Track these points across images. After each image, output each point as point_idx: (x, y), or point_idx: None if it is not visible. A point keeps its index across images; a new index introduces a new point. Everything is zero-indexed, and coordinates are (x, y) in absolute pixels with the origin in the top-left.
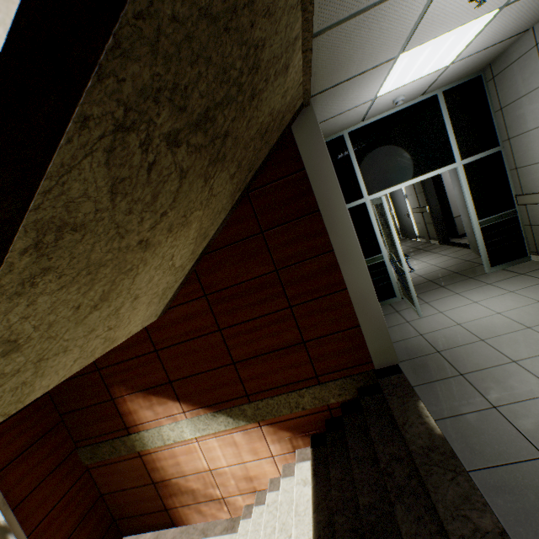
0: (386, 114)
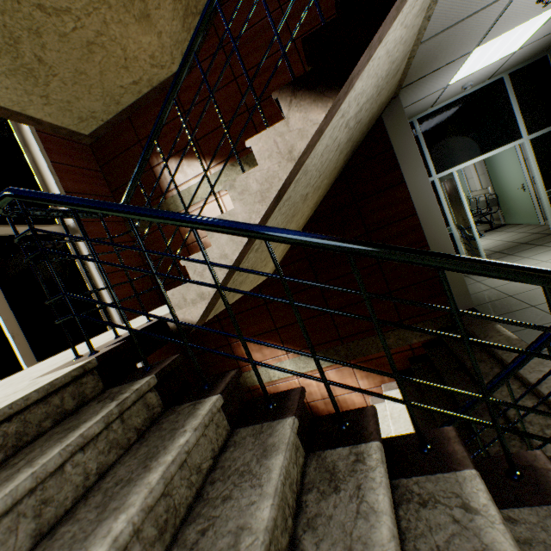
0: None
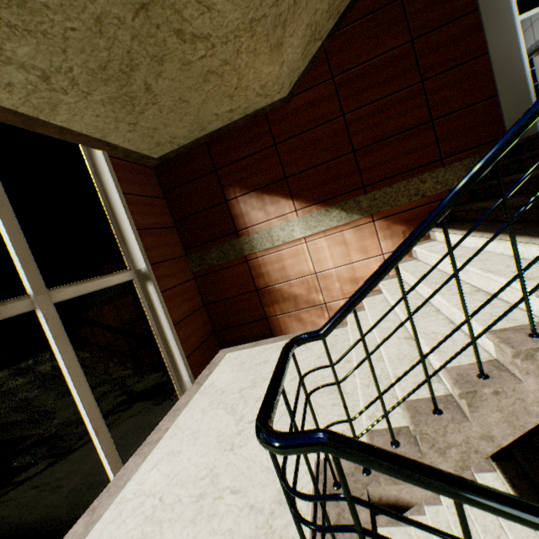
0: None
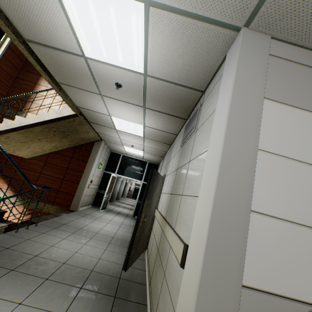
0: (134, 157)
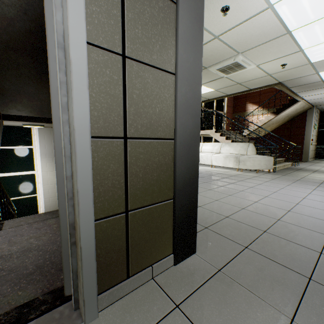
0: None
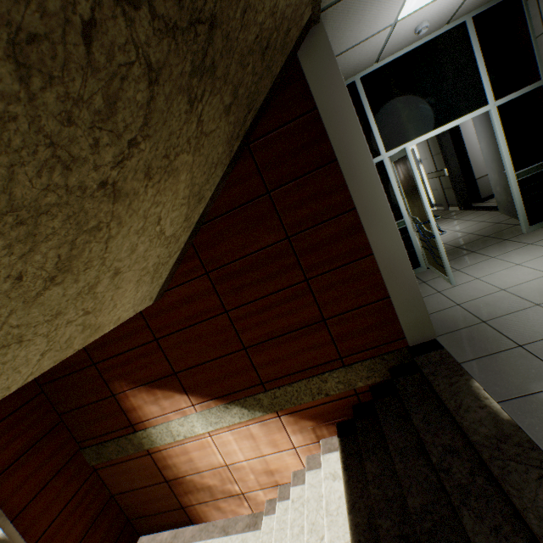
0: (405, 51)
